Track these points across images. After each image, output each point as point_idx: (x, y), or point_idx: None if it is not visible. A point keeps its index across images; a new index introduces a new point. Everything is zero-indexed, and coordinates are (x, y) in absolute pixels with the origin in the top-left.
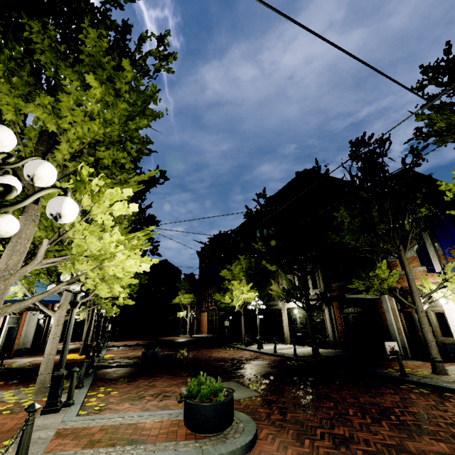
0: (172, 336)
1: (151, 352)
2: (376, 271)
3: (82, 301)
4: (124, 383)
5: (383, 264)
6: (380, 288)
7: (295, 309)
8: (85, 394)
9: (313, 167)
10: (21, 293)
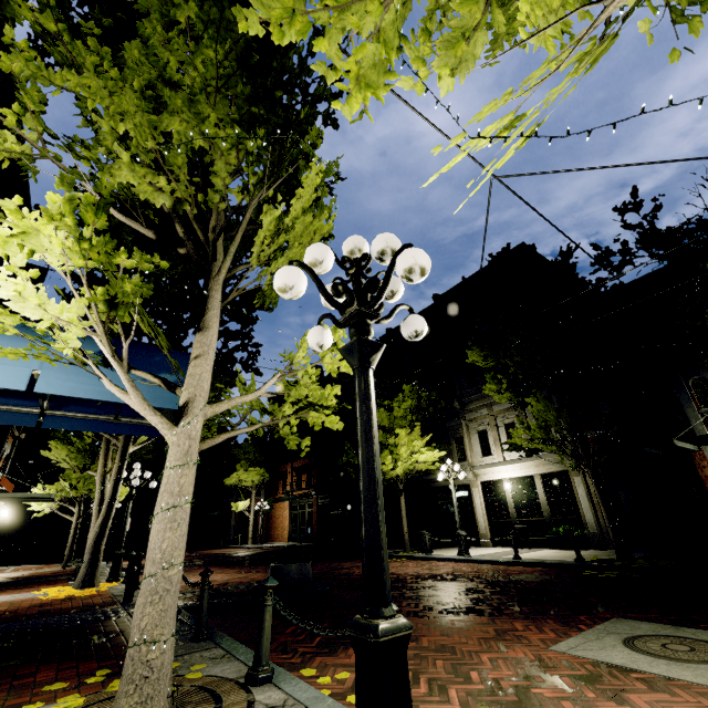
0: (219, 548)
1: (299, 566)
2: None
3: (242, 401)
4: (341, 649)
5: None
6: None
7: (502, 483)
8: (340, 704)
9: (624, 203)
10: (79, 335)
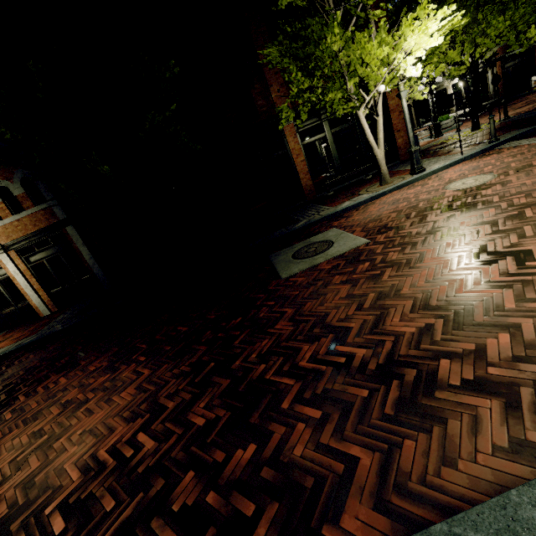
0: None
1: None
2: (526, 36)
3: None
4: None
5: (532, 29)
6: (528, 45)
7: (460, 83)
8: None
9: None
10: None
